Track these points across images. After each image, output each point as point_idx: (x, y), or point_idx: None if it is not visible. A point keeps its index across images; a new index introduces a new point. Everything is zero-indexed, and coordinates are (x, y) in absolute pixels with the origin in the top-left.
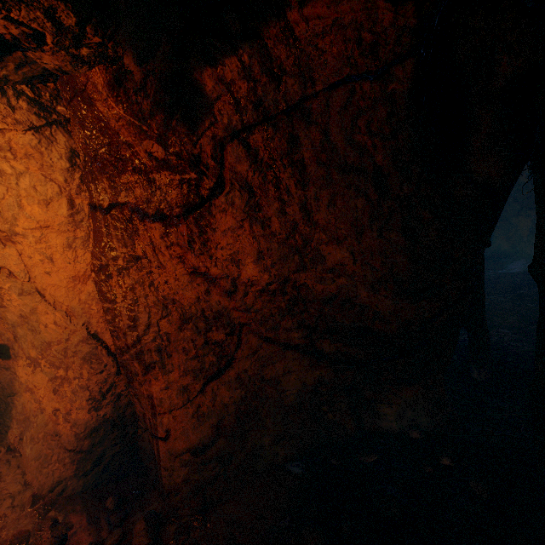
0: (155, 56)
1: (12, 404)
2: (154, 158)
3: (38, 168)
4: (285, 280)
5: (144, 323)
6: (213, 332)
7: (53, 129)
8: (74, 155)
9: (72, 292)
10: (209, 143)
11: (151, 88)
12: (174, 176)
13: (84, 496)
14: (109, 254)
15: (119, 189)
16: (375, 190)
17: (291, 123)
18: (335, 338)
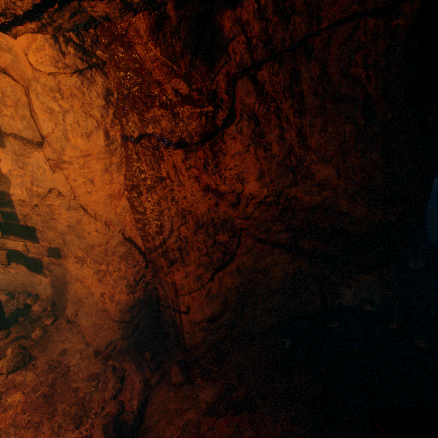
0: (188, 1)
1: (66, 291)
2: (179, 94)
3: (80, 106)
4: (280, 194)
5: (168, 229)
6: (219, 235)
7: (92, 71)
8: (109, 94)
9: (109, 207)
10: (223, 79)
11: (183, 31)
12: (194, 110)
13: (129, 352)
14: (139, 176)
15: (147, 122)
16: (363, 116)
17: (294, 59)
18: (314, 238)
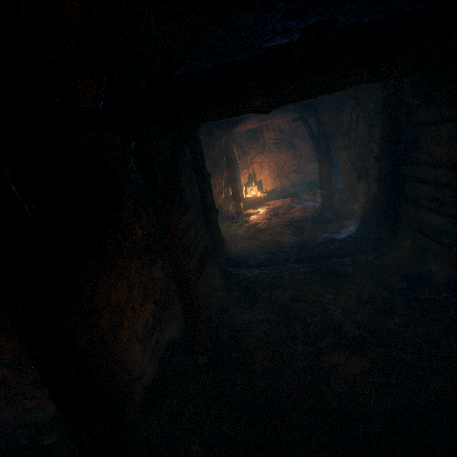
0: None
1: None
2: None
3: None
4: None
5: None
6: None
7: None
8: None
9: None
10: None
11: None
12: None
13: None
14: None
15: None
16: None
17: None
18: None
